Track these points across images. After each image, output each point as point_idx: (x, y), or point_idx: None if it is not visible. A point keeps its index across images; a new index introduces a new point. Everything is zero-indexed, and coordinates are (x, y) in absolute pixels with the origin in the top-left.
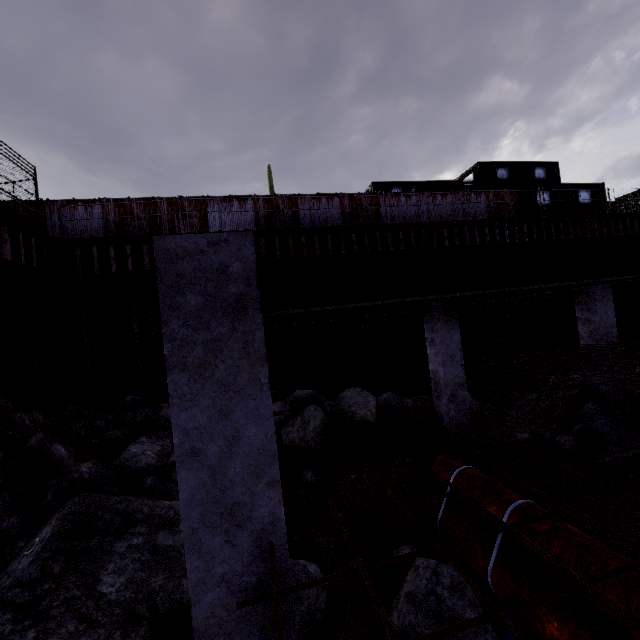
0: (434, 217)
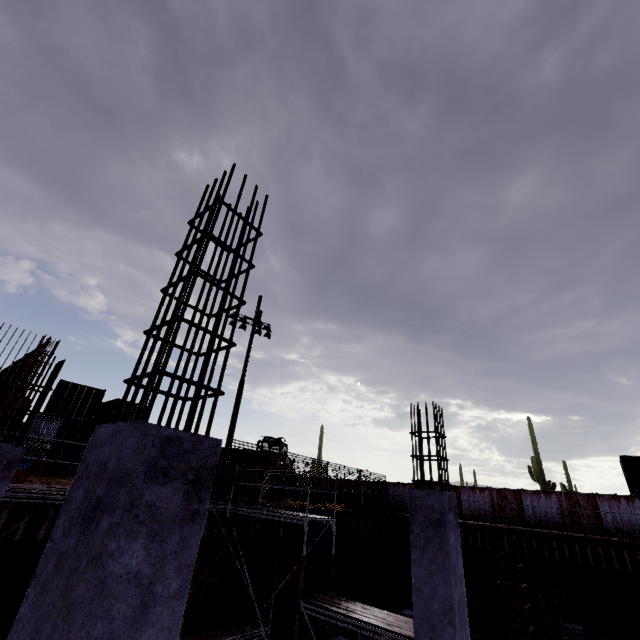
0: None
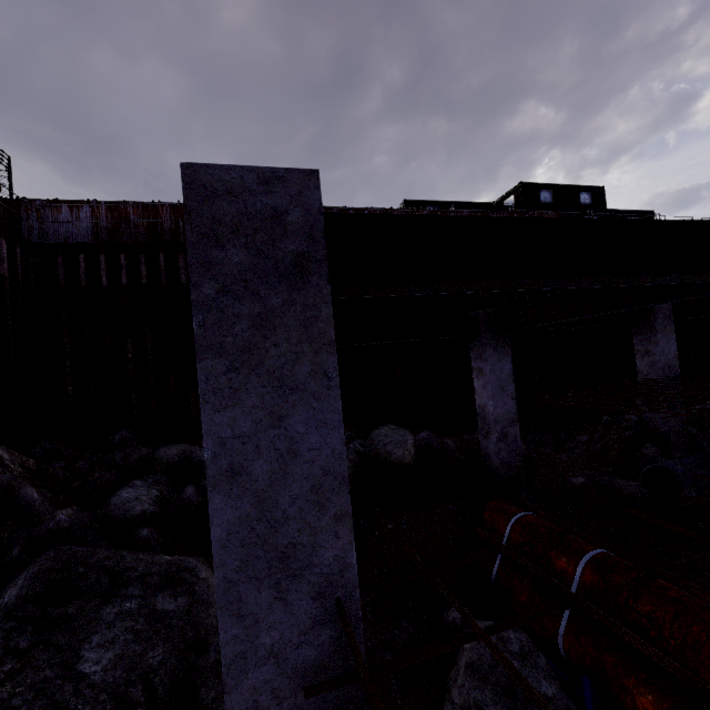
0: None
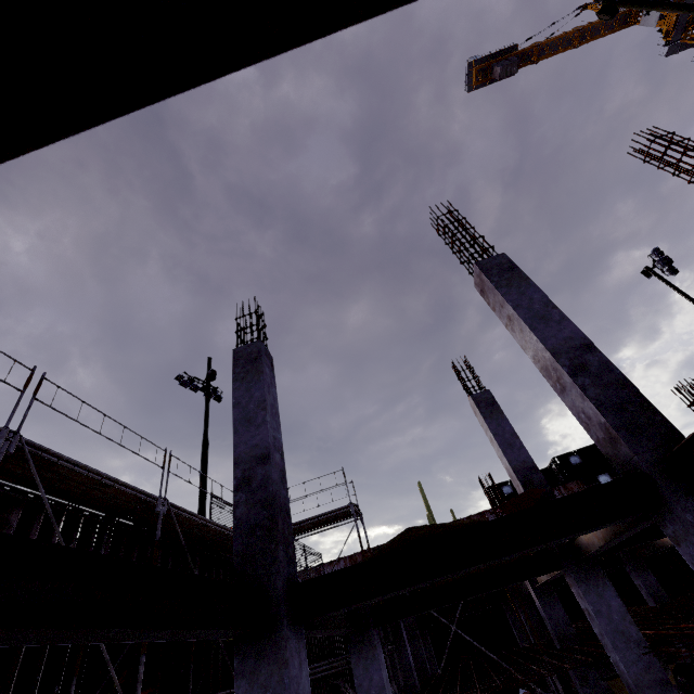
0: None
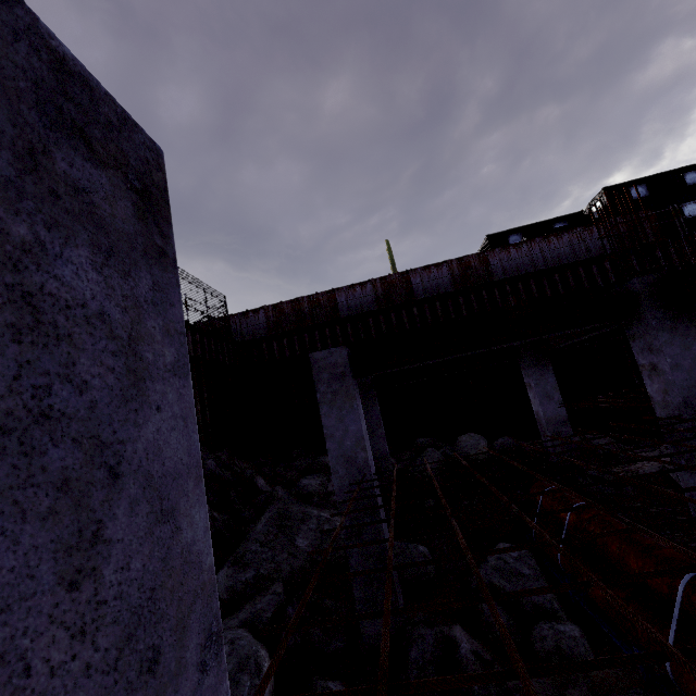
0: (551, 260)
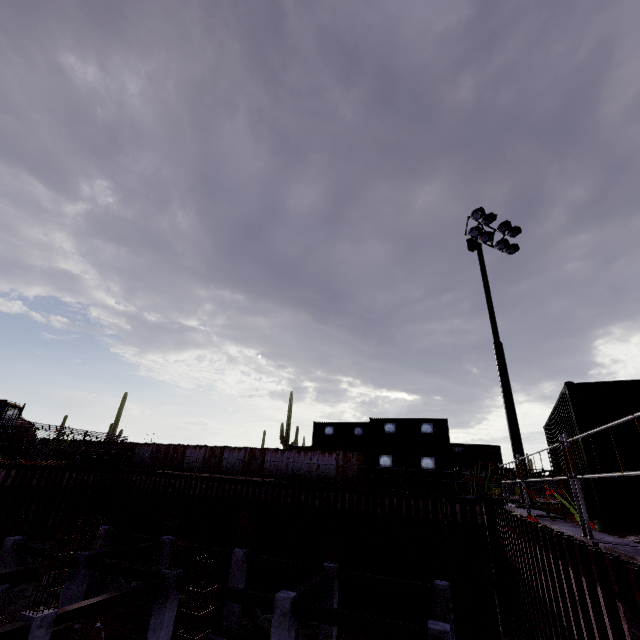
0: (296, 468)
